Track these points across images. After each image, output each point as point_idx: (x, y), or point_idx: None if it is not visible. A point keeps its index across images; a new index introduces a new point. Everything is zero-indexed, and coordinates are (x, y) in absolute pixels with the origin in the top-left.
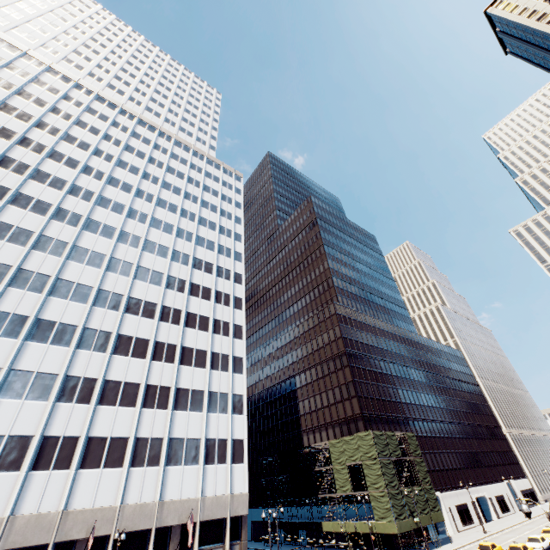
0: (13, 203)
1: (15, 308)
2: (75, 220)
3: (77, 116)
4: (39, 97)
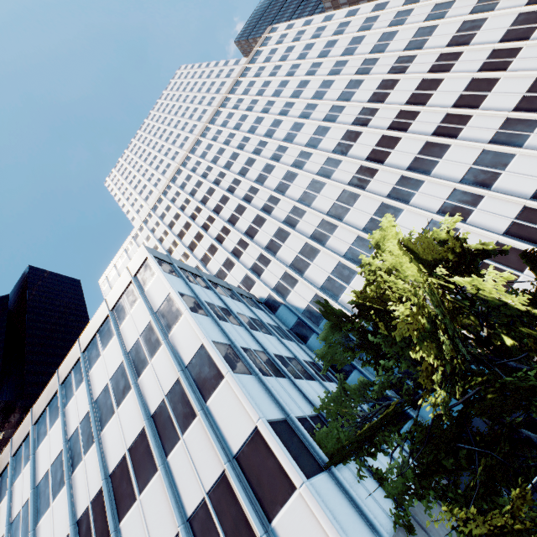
0: (283, 193)
1: (388, 185)
2: (305, 156)
3: (208, 163)
4: (194, 186)
